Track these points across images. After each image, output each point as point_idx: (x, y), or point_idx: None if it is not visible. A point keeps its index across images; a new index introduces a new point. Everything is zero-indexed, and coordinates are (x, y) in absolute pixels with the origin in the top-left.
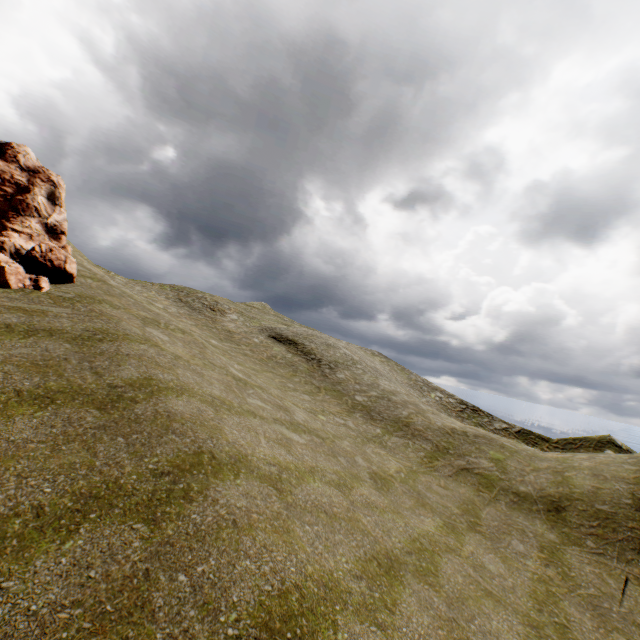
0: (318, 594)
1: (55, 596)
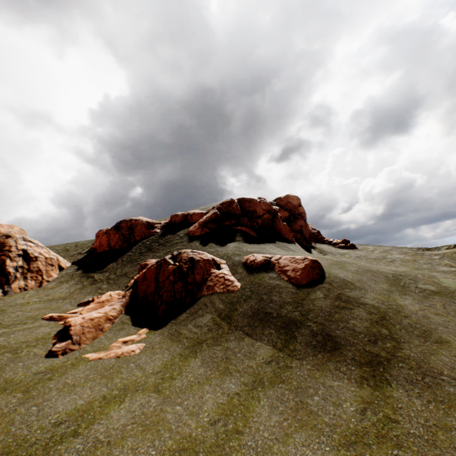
0: None
1: None
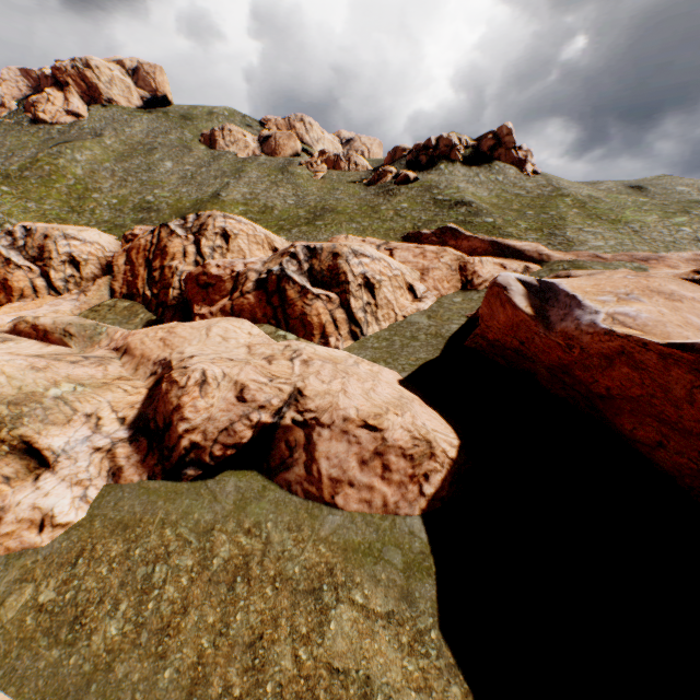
0: (577, 196)
1: (549, 194)
